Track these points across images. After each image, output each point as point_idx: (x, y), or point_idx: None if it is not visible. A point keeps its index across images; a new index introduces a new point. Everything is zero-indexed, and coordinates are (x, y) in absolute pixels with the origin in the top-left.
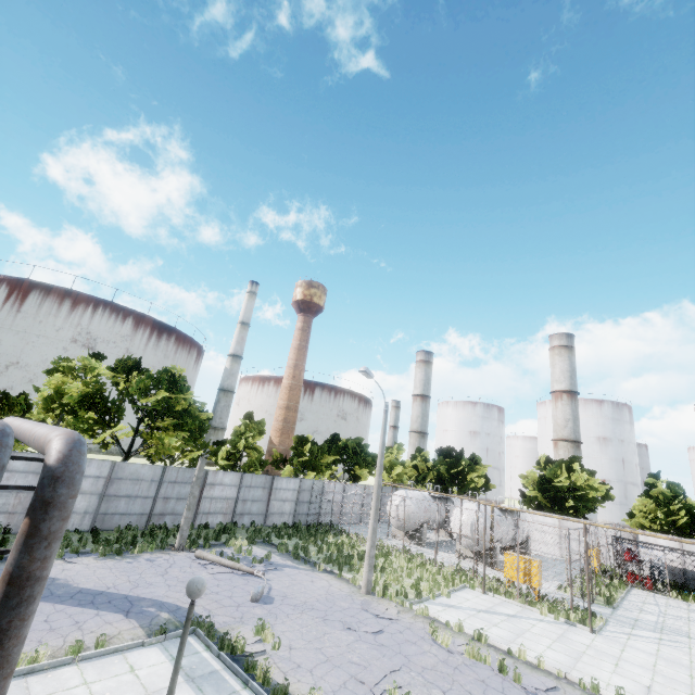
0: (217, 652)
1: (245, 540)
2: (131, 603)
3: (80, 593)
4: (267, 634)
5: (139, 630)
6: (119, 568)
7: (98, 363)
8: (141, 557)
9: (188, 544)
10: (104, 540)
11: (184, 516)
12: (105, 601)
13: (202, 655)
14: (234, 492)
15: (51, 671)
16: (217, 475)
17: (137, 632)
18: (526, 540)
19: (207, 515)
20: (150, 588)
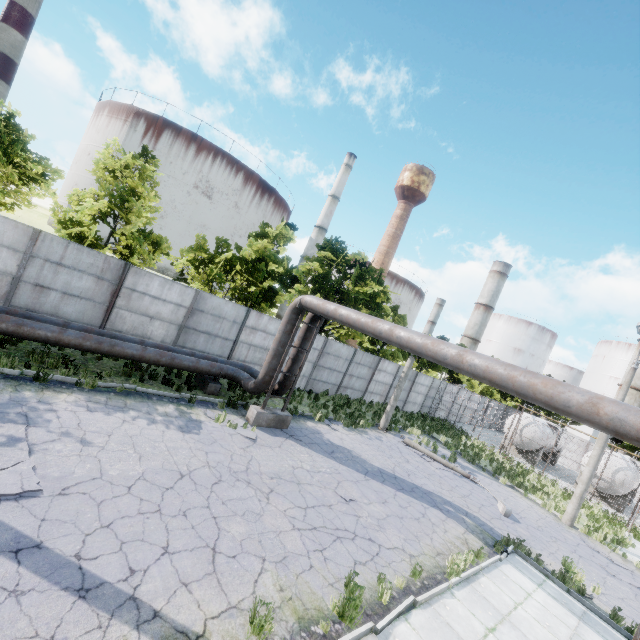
0: (567, 588)
1: (419, 430)
2: (428, 496)
3: (383, 473)
4: (578, 573)
5: (472, 536)
6: (371, 445)
7: (292, 234)
8: (369, 434)
9: (388, 427)
10: (332, 408)
11: (390, 404)
12: (409, 488)
13: (551, 585)
14: (390, 379)
15: (477, 579)
16: (384, 363)
17: (474, 539)
18: (633, 489)
19: (371, 394)
20: (418, 478)
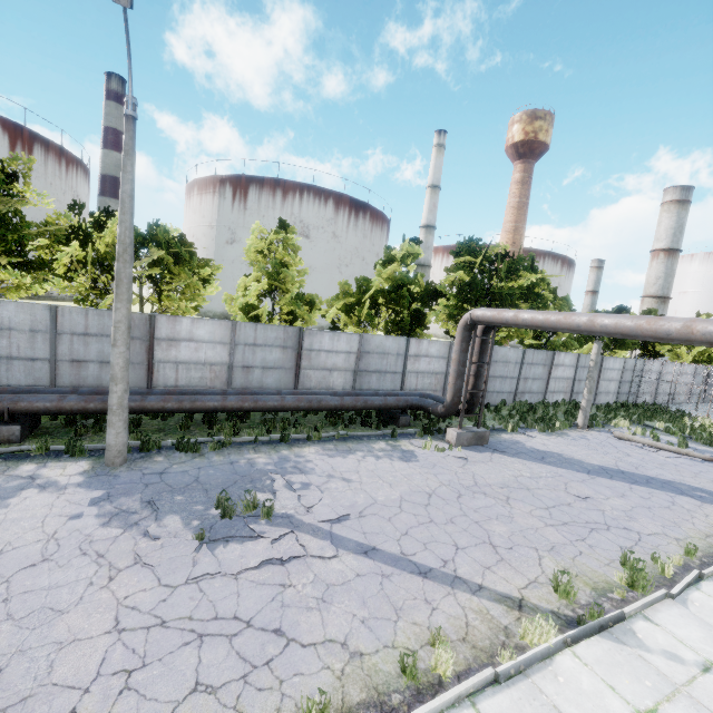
0: None
1: (626, 421)
2: (669, 485)
3: (606, 470)
4: None
5: None
6: (579, 445)
7: (418, 249)
8: (570, 435)
9: (588, 424)
10: (518, 416)
11: (585, 399)
12: (643, 480)
13: None
14: (571, 372)
15: None
16: (559, 356)
17: None
18: None
19: (552, 393)
20: (648, 469)
